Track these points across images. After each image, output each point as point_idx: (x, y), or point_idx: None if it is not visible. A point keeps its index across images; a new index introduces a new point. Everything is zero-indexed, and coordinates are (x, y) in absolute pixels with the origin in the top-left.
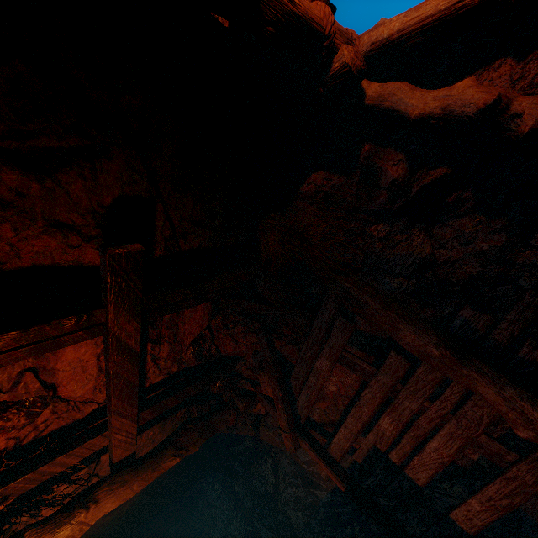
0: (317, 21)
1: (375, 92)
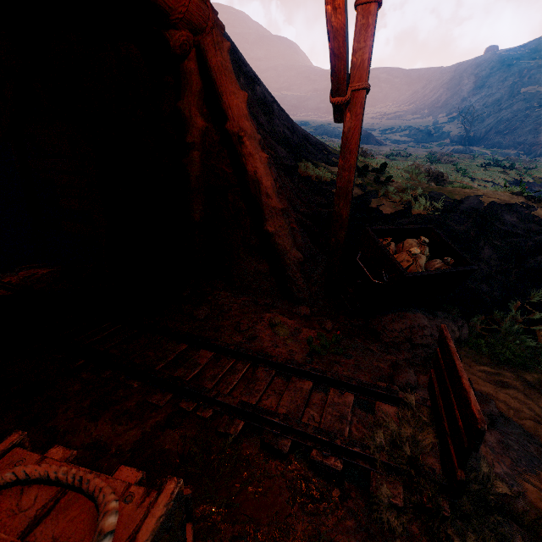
0: (165, 9)
1: (186, 69)
